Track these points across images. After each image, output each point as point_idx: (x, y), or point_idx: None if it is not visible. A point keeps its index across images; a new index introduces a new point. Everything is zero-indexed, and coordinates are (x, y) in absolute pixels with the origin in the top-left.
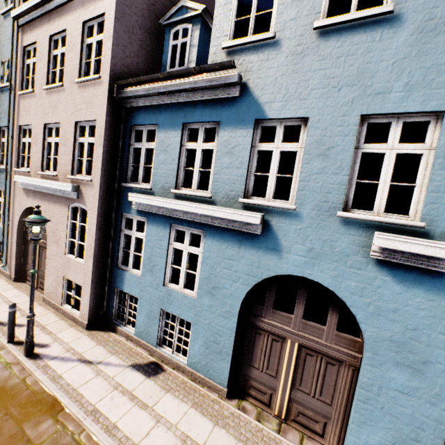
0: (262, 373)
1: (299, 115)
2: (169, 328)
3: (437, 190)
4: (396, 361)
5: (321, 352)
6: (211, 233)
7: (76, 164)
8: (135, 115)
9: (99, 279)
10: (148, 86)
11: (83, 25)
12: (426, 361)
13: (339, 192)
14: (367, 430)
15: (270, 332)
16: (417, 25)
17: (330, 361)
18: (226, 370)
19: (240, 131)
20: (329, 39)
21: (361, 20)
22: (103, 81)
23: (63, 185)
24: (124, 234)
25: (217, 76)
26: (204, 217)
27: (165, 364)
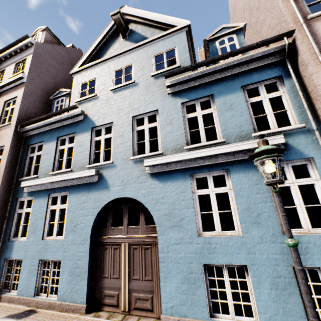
0: (111, 279)
1: (109, 122)
2: (45, 275)
3: (163, 137)
4: (170, 225)
5: (140, 243)
6: (73, 191)
7: None
8: (31, 139)
9: None
10: (38, 123)
11: (4, 102)
12: (181, 218)
13: (130, 149)
14: (168, 282)
15: (112, 244)
16: (143, 85)
17: (146, 247)
18: (85, 287)
19: (85, 134)
20: (116, 93)
21: (126, 86)
22: (12, 125)
23: None
24: (17, 213)
25: (72, 112)
26: (67, 182)
27: (39, 308)
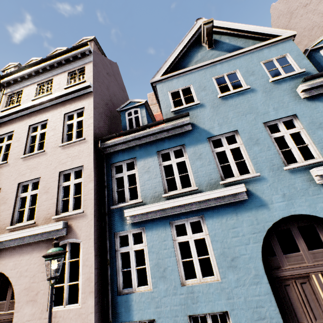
0: None
1: (232, 130)
2: None
3: (319, 142)
4: None
5: None
6: (209, 214)
7: (60, 205)
8: (114, 157)
9: (100, 321)
10: (126, 137)
11: (64, 115)
12: None
13: (277, 158)
14: None
15: (294, 277)
16: (262, 90)
17: None
18: None
19: (200, 145)
20: (228, 100)
21: (238, 92)
22: (88, 140)
23: (50, 226)
24: (119, 254)
25: (176, 122)
26: (199, 204)
27: None
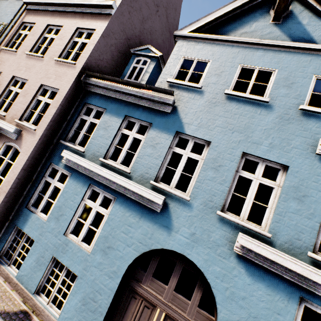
0: None
1: (205, 138)
2: (53, 277)
3: (280, 214)
4: None
5: None
6: (121, 201)
7: (27, 113)
8: (91, 97)
9: (2, 214)
10: (109, 83)
11: (76, 29)
12: None
13: (221, 197)
14: None
15: (144, 297)
16: (280, 114)
17: None
18: None
19: (164, 134)
20: (232, 102)
21: (251, 100)
22: (77, 67)
23: (7, 125)
24: (45, 180)
25: (159, 95)
26: (119, 186)
27: (35, 315)
